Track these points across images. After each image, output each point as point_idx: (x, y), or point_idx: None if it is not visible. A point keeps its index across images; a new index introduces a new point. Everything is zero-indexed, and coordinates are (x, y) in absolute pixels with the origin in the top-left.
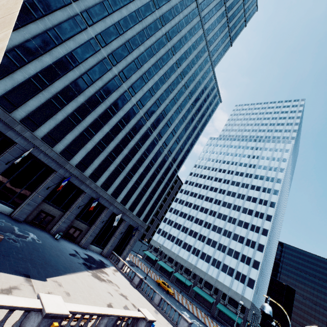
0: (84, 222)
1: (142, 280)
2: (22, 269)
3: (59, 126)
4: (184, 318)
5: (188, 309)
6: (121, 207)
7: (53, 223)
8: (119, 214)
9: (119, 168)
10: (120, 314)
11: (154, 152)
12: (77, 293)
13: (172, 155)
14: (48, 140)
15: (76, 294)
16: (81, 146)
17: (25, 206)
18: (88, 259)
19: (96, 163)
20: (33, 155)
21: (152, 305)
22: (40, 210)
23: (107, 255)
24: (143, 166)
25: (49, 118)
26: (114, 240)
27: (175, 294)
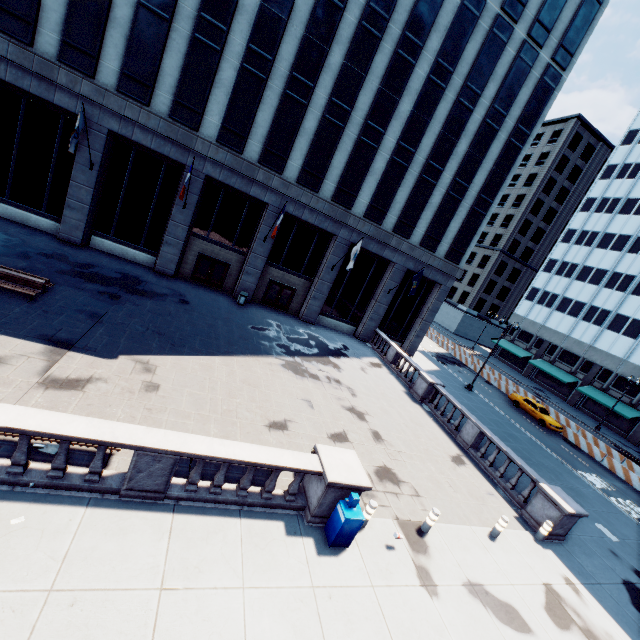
0: (293, 272)
1: (434, 388)
2: (69, 334)
3: (133, 41)
4: (546, 496)
5: (609, 469)
6: (370, 228)
7: (233, 278)
8: (358, 241)
9: (331, 118)
10: (189, 452)
11: (441, 26)
12: (189, 390)
13: (528, 13)
14: (131, 89)
15: (181, 391)
16: (207, 82)
17: (163, 247)
18: (302, 340)
19: (264, 120)
20: (126, 138)
21: (452, 443)
22: (197, 254)
23: (367, 337)
24: (412, 93)
25: (105, 27)
26: (374, 308)
27: (567, 431)
